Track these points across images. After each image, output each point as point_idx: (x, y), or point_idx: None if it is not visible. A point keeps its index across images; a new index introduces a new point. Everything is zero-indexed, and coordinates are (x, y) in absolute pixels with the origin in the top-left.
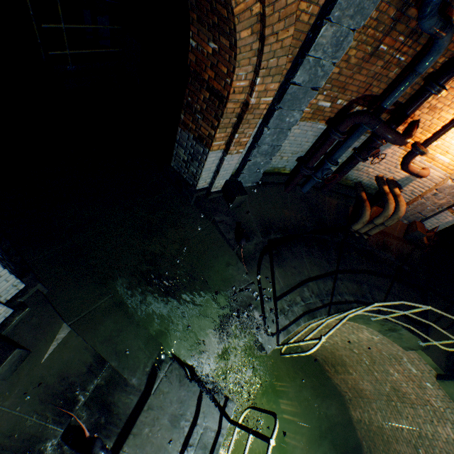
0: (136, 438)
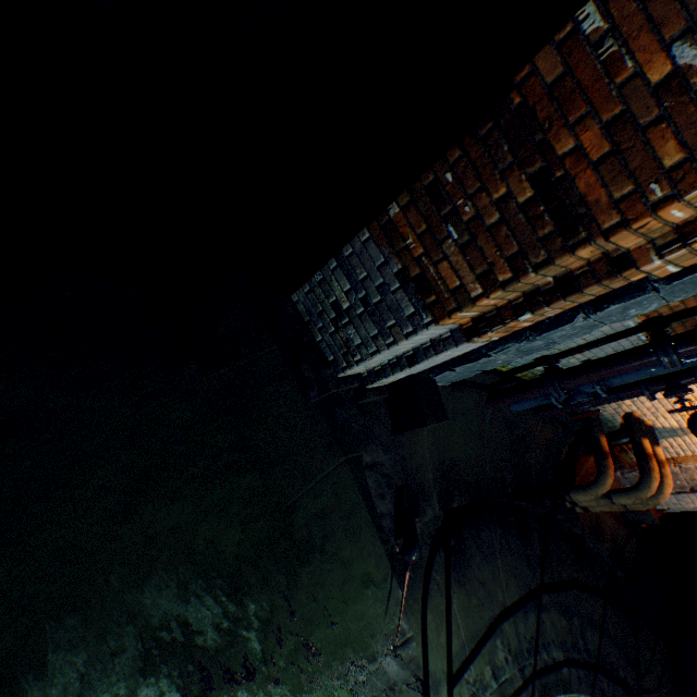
0: None
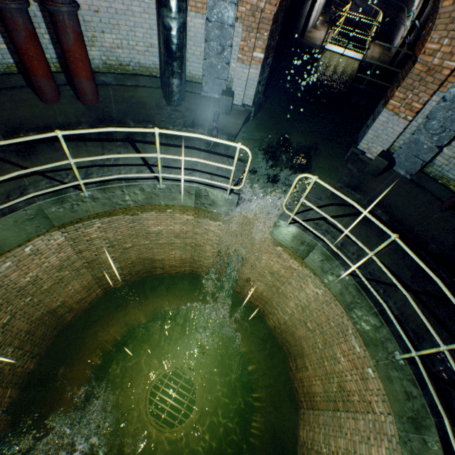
0: (208, 156)
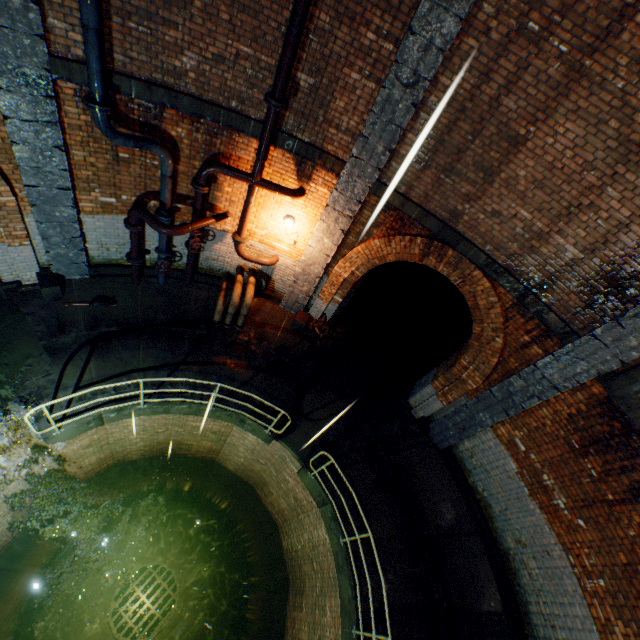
0: None
